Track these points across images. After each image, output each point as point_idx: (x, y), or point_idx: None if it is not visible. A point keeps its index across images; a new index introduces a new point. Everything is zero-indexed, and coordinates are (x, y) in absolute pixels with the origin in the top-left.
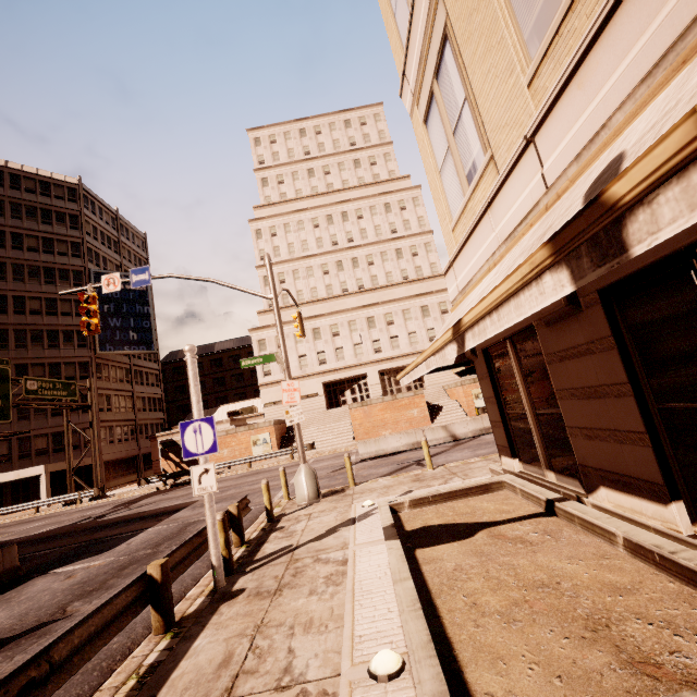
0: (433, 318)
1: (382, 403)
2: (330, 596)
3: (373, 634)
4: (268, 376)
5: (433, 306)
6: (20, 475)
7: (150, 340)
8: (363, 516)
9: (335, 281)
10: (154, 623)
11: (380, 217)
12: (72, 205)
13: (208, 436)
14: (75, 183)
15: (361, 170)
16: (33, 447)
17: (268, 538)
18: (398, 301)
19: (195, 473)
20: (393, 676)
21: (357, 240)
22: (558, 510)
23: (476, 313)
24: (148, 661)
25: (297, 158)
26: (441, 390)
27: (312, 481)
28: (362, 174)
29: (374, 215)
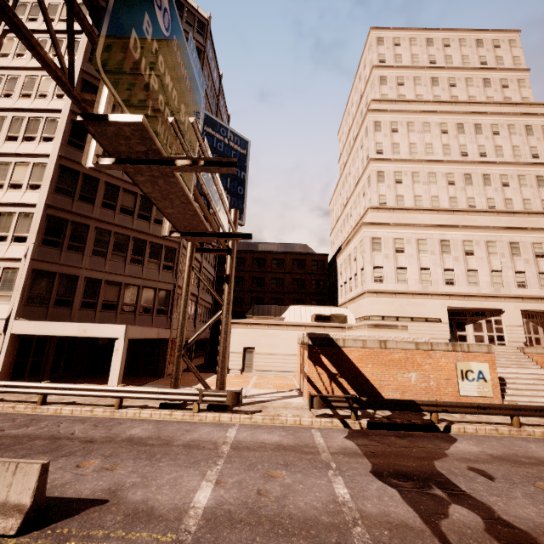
0: None
1: None
2: None
3: None
4: (378, 282)
5: None
6: (86, 331)
7: (241, 209)
8: None
9: (461, 195)
10: None
11: (519, 137)
12: (198, 37)
13: None
14: (206, 18)
15: (490, 90)
16: (101, 295)
17: None
18: None
19: None
20: None
21: (491, 156)
22: None
23: None
24: None
25: (421, 64)
26: None
27: None
28: (491, 94)
29: (512, 134)
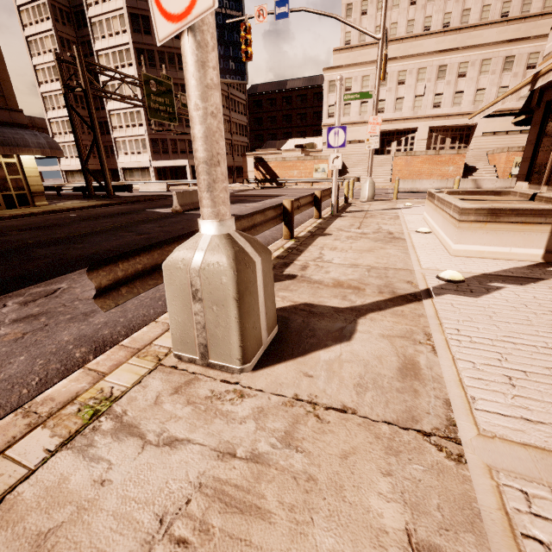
0: (514, 74)
1: (424, 156)
2: (393, 221)
3: (416, 228)
4: (331, 118)
5: (521, 58)
6: (176, 163)
7: (244, 71)
8: (405, 208)
9: (420, 15)
10: (315, 214)
11: None
12: None
13: (341, 137)
14: None
15: None
16: (178, 147)
17: (348, 207)
18: (481, 47)
19: (331, 157)
20: (426, 233)
21: None
22: (536, 197)
23: (550, 67)
24: (318, 222)
25: None
26: (484, 154)
27: (372, 189)
28: None
29: None
